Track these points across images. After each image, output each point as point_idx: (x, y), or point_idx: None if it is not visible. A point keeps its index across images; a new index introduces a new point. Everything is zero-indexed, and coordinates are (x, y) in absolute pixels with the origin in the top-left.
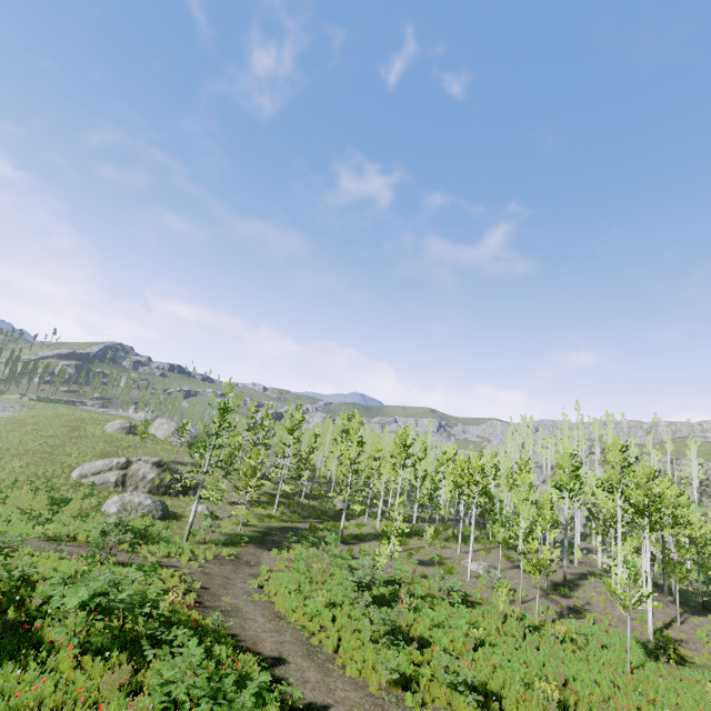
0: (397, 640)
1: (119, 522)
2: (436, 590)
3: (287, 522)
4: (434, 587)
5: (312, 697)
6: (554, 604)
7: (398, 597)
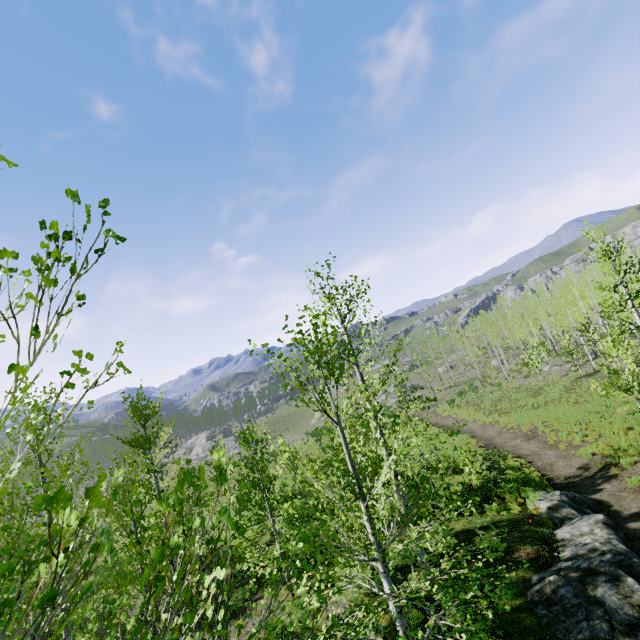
0: (462, 406)
1: (389, 408)
2: (510, 387)
3: (460, 386)
4: (510, 386)
5: (431, 420)
6: (567, 372)
7: (483, 396)
